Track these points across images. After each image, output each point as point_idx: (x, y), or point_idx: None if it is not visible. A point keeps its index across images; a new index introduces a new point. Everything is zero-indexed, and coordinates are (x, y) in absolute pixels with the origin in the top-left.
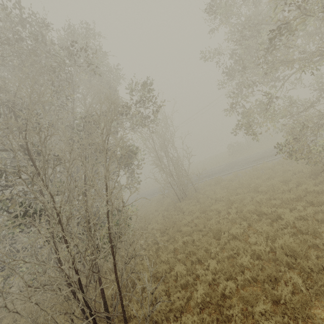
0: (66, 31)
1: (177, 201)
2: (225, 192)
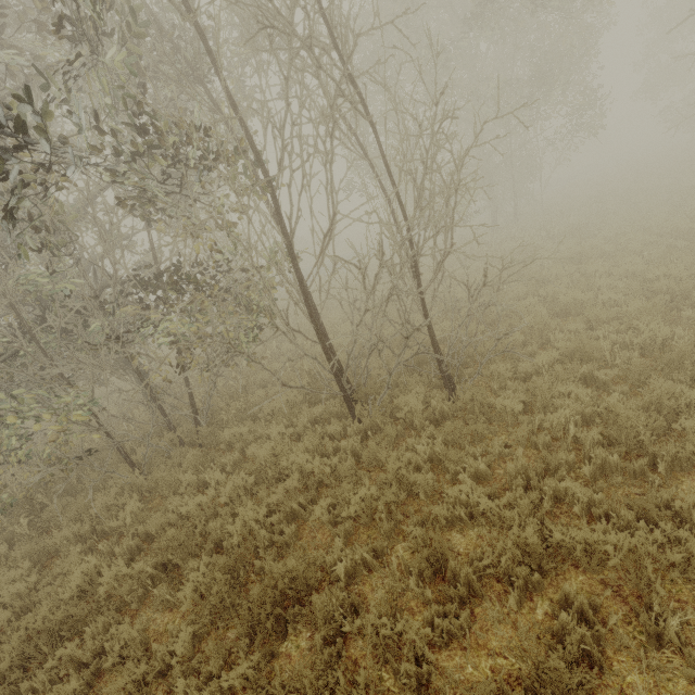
0: None
1: None
2: None
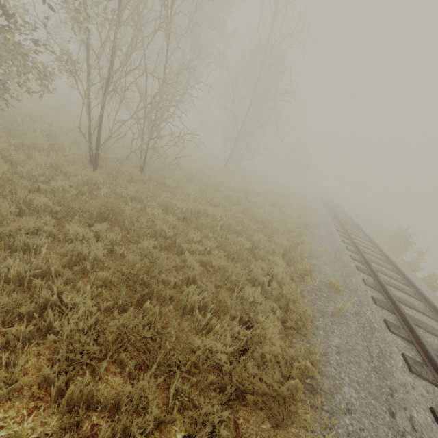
0: None
1: None
2: None
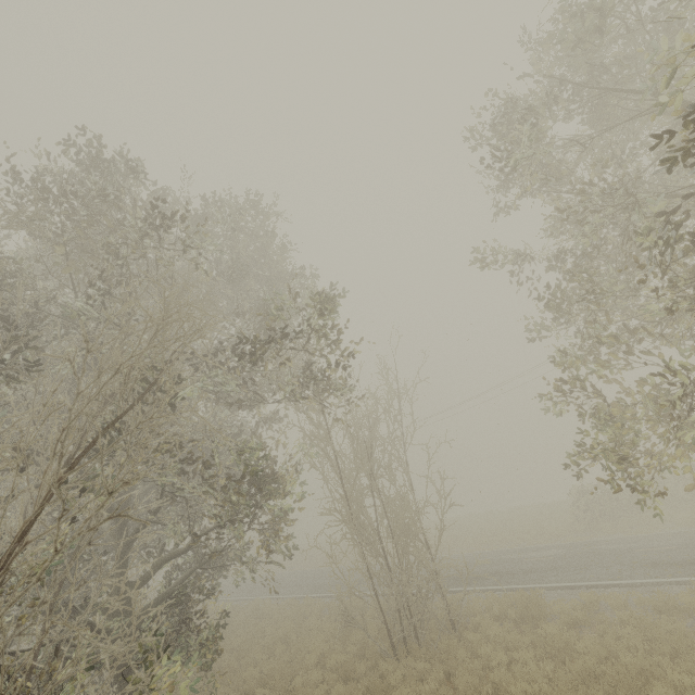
0: (203, 200)
1: (386, 649)
2: (549, 675)
